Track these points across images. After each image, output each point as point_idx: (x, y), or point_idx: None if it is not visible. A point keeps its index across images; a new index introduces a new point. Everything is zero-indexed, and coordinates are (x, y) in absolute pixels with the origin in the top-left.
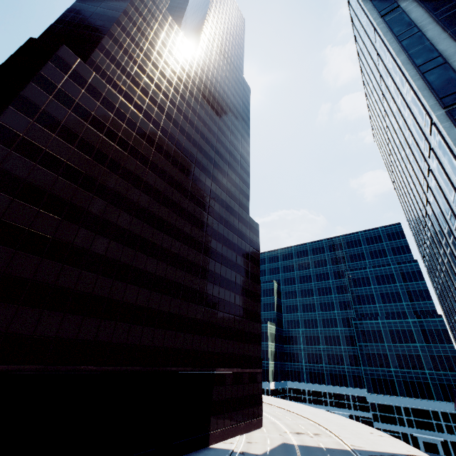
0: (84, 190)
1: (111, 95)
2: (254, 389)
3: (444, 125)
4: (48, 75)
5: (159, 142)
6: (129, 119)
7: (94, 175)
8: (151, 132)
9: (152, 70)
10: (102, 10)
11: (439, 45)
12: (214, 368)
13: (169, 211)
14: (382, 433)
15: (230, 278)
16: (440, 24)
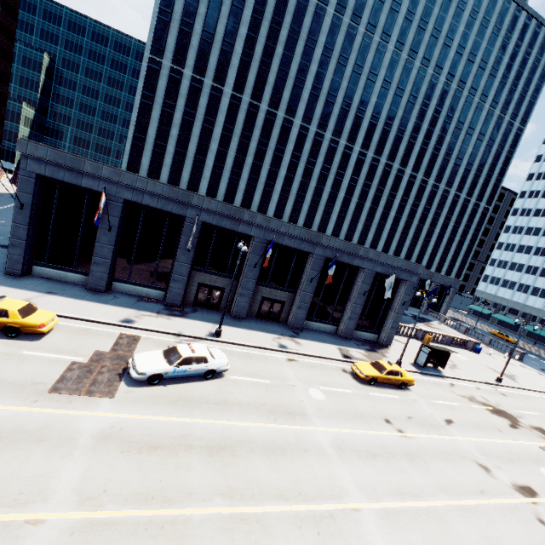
0: None
1: None
2: None
3: (144, 64)
4: None
5: None
6: None
7: None
8: None
9: None
10: None
11: (177, 4)
12: None
13: None
14: None
15: None
16: None
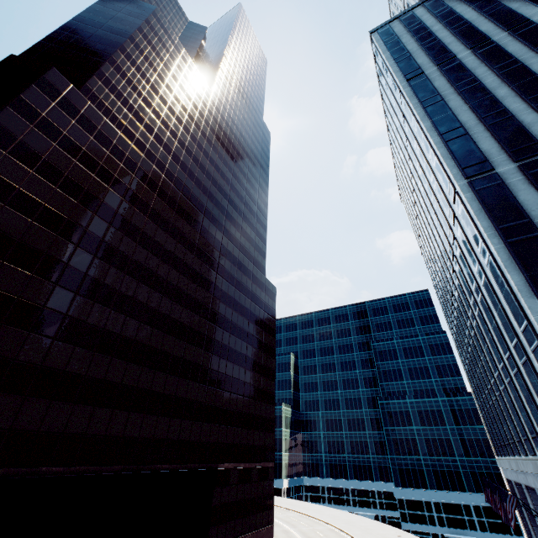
0: (65, 240)
1: (108, 129)
2: (264, 488)
3: (466, 196)
4: (30, 100)
5: (163, 186)
6: (128, 158)
7: (79, 222)
8: (154, 175)
9: (160, 105)
10: (104, 33)
11: (460, 116)
12: (217, 464)
13: (171, 268)
14: (411, 535)
15: (240, 351)
16: (461, 96)
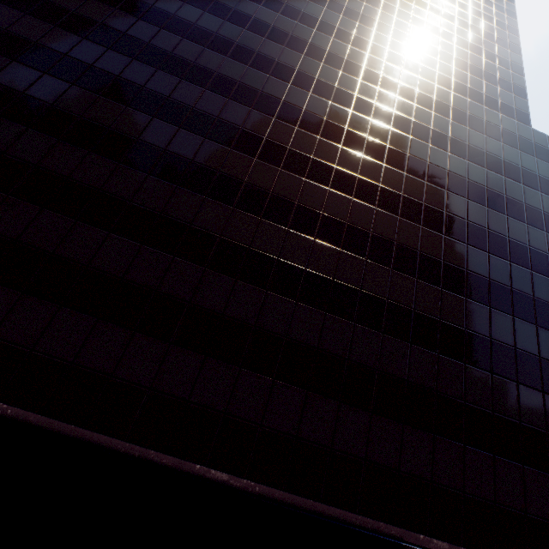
0: (56, 78)
1: None
2: None
3: None
4: None
5: (242, 10)
6: None
7: (83, 59)
8: None
9: None
10: None
11: None
12: (399, 528)
13: (253, 111)
14: None
15: (463, 266)
16: None
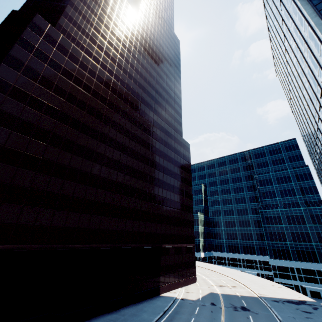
0: (61, 123)
1: (75, 51)
2: (190, 257)
3: None
4: (27, 38)
5: (114, 85)
6: (90, 69)
7: (68, 112)
8: (107, 79)
9: (105, 31)
10: None
11: None
12: (161, 244)
13: (124, 136)
14: (281, 285)
15: (170, 183)
16: None
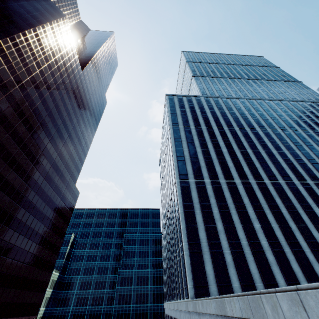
0: None
1: (4, 72)
2: None
3: (178, 186)
4: None
5: (29, 117)
6: (11, 93)
7: None
8: (25, 108)
9: (46, 69)
10: (25, 13)
11: (185, 152)
12: None
13: (12, 171)
14: None
15: (41, 233)
16: (187, 144)
